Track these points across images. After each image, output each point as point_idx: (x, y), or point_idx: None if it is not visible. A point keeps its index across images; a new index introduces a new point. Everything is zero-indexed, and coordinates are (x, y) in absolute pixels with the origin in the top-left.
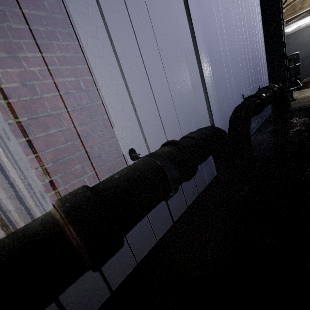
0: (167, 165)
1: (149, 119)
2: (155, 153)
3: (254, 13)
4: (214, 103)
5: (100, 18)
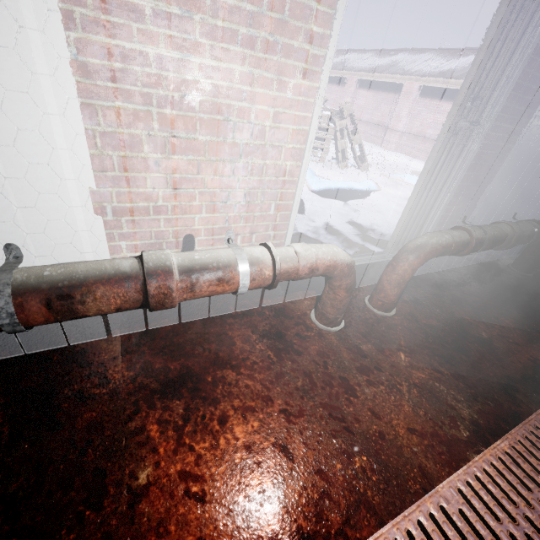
0: (536, 232)
1: (506, 188)
2: (532, 224)
3: None
4: None
5: None
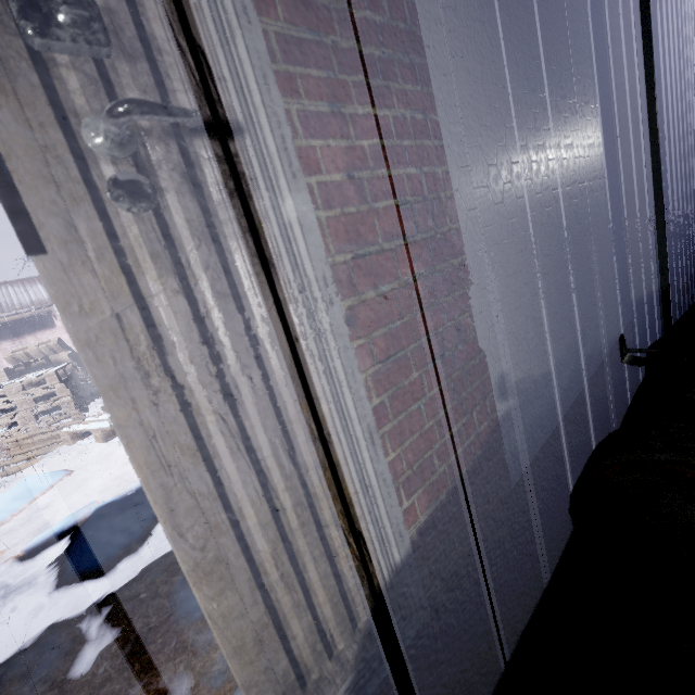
0: None
1: (519, 270)
2: None
3: (687, 40)
4: (608, 241)
5: (458, 36)
